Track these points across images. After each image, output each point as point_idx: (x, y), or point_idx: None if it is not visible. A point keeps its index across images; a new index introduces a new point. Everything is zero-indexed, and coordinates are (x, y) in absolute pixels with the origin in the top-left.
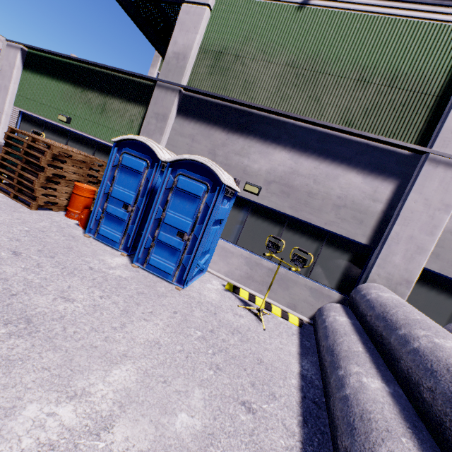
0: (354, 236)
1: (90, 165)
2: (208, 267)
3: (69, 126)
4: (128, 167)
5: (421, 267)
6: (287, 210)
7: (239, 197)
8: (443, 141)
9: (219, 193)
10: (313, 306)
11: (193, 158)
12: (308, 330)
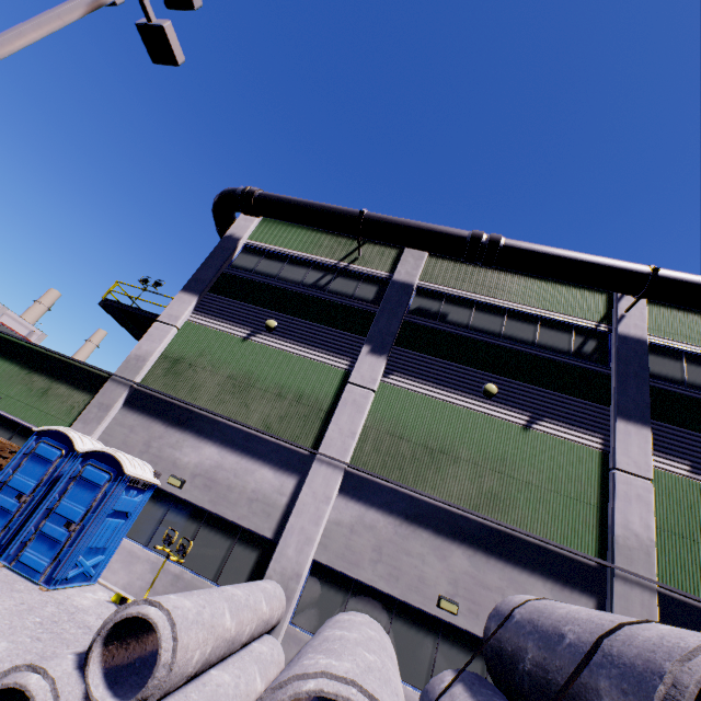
0: (262, 530)
1: None
2: (105, 579)
3: None
4: (41, 456)
5: (309, 558)
6: (207, 504)
7: (163, 490)
8: (326, 445)
9: (120, 482)
10: None
11: (106, 450)
12: None
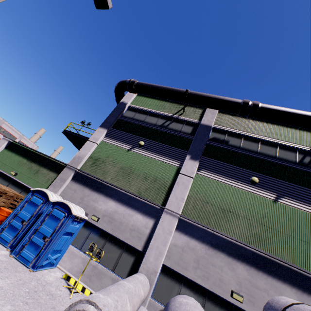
0: (136, 246)
1: (15, 198)
2: (60, 265)
3: (14, 177)
4: (33, 202)
5: (161, 263)
6: (109, 230)
7: (89, 222)
8: (169, 204)
9: (69, 218)
10: None
11: (63, 201)
12: None
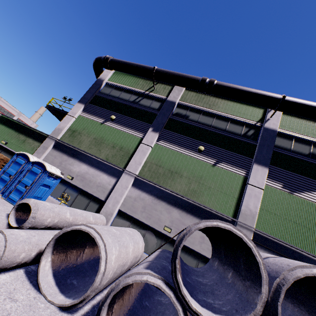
0: (101, 197)
1: (5, 161)
2: None
3: (5, 145)
4: (18, 162)
5: (117, 208)
6: (81, 186)
7: (66, 180)
8: (129, 167)
9: (45, 173)
10: None
11: (40, 161)
12: None
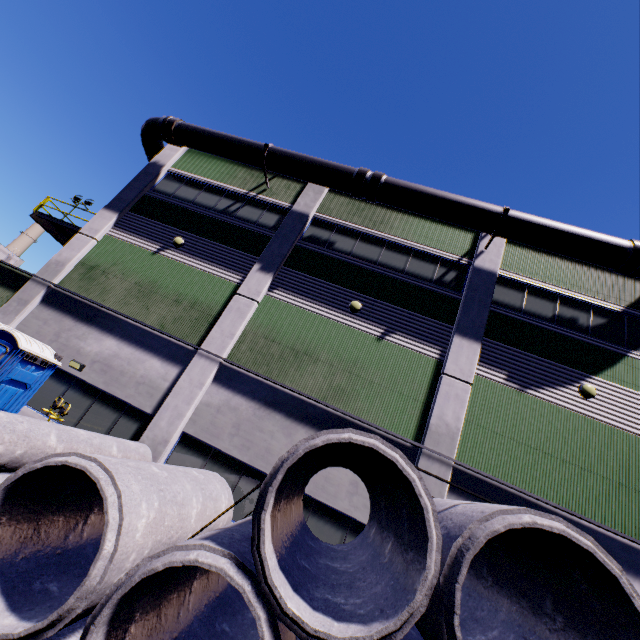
0: (144, 407)
1: None
2: None
3: None
4: None
5: (178, 429)
6: (101, 384)
7: (67, 372)
8: (208, 343)
9: (14, 355)
10: None
11: (5, 329)
12: None
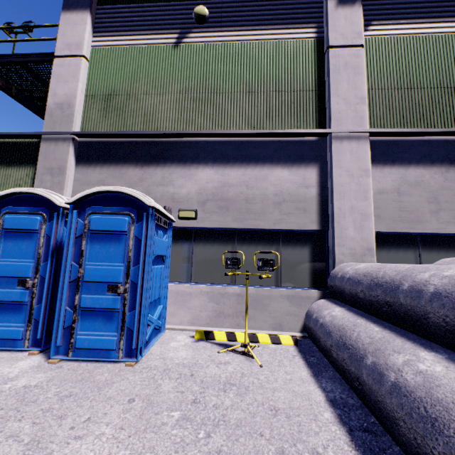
0: (304, 226)
1: None
2: (167, 323)
3: None
4: (16, 230)
5: (373, 231)
6: (232, 223)
7: (176, 229)
8: (336, 121)
9: (148, 220)
10: (298, 315)
11: (103, 189)
12: (305, 344)
